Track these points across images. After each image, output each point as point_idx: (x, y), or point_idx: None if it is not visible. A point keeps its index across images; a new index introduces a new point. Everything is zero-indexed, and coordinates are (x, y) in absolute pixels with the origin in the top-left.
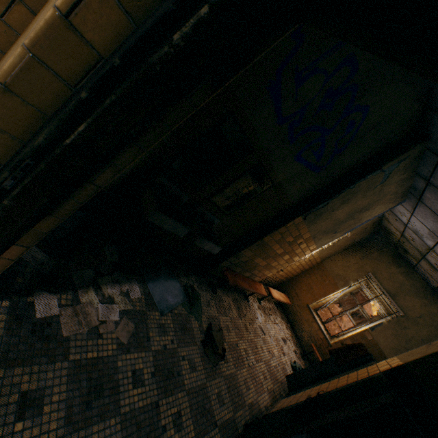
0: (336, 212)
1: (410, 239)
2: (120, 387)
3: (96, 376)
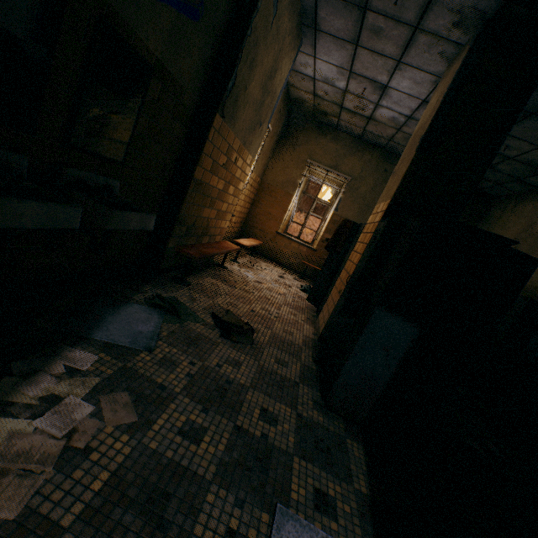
0: (250, 89)
1: (324, 95)
2: (182, 463)
3: (137, 491)
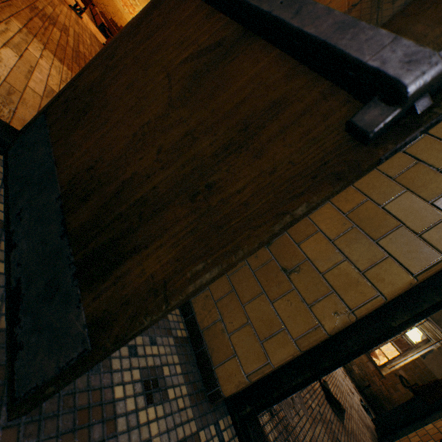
0: None
1: None
2: None
3: None
